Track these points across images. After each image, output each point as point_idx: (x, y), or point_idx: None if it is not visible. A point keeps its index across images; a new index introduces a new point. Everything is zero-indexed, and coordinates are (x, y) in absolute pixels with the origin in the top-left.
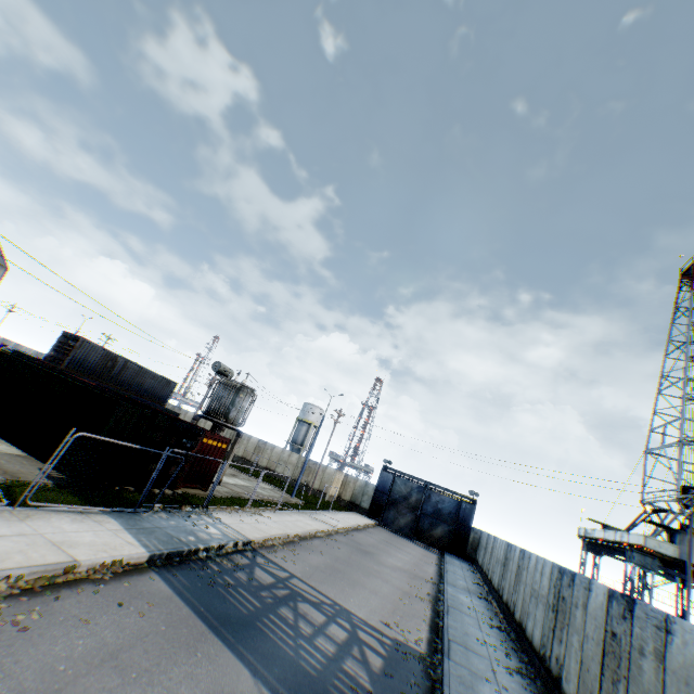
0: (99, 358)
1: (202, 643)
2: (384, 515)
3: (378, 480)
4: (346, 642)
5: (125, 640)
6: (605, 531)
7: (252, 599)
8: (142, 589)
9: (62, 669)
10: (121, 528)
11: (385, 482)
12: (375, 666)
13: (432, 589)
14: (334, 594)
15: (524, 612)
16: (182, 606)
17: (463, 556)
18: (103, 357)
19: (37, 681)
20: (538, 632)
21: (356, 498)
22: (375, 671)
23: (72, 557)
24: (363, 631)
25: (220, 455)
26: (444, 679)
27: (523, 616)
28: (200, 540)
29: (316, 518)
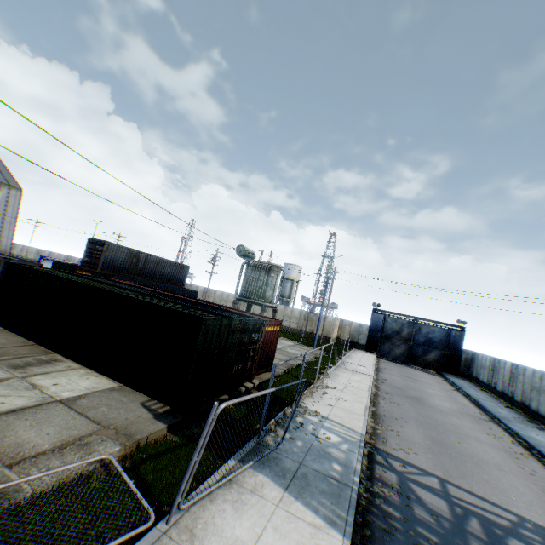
0: (124, 257)
1: None
2: (380, 348)
3: (371, 321)
4: None
5: None
6: None
7: None
8: None
9: None
10: (281, 491)
11: (377, 321)
12: None
13: (503, 433)
14: (496, 497)
15: None
16: None
17: (457, 374)
18: (127, 255)
19: None
20: None
21: (353, 337)
22: None
23: None
24: None
25: (276, 337)
26: None
27: None
28: (345, 467)
29: (352, 371)
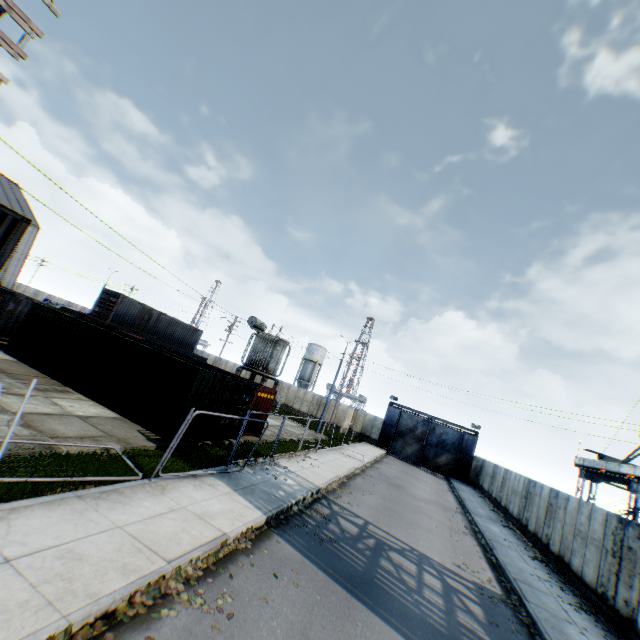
0: (137, 312)
1: (354, 610)
2: (392, 445)
3: (386, 415)
4: (445, 592)
5: (302, 616)
6: (607, 463)
7: (356, 553)
8: (279, 555)
9: None
10: (231, 490)
11: (392, 416)
12: (480, 615)
13: (464, 521)
14: (406, 538)
15: (565, 547)
16: (317, 570)
17: (466, 481)
18: (140, 311)
19: None
20: (591, 571)
21: (366, 430)
22: (484, 622)
23: (220, 531)
24: (449, 577)
25: (269, 405)
26: (538, 625)
27: (563, 551)
28: (288, 494)
29: (346, 455)
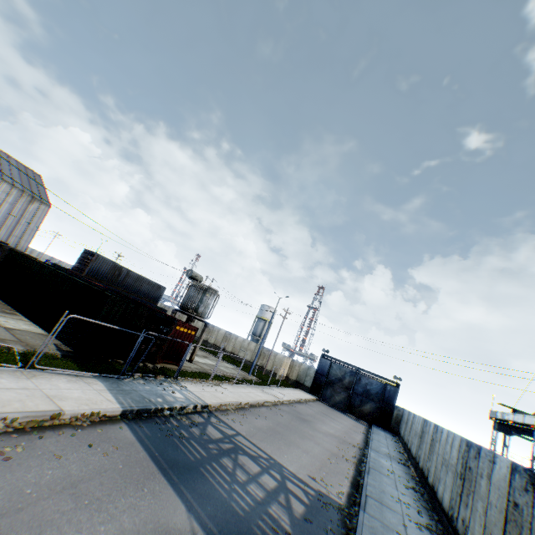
0: (109, 268)
1: (150, 481)
2: (323, 393)
3: (318, 365)
4: (274, 490)
5: (86, 473)
6: (514, 415)
7: (200, 449)
8: (111, 435)
9: (28, 492)
10: (105, 389)
11: (323, 366)
12: (297, 512)
13: (357, 453)
14: (271, 451)
15: (435, 477)
16: (140, 451)
17: (388, 429)
18: (112, 267)
19: (5, 500)
20: (447, 496)
21: (300, 378)
22: (296, 516)
23: (59, 408)
24: (291, 482)
25: (190, 340)
26: (357, 528)
27: (434, 481)
28: (166, 402)
29: (265, 392)
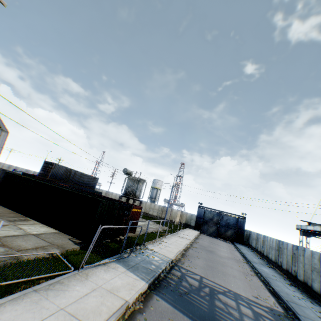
0: (63, 171)
1: None
2: (202, 228)
3: (197, 212)
4: (255, 317)
5: None
6: (314, 227)
7: (201, 299)
8: (160, 309)
9: None
10: (125, 269)
11: (200, 213)
12: None
13: (249, 267)
14: (224, 284)
15: (307, 277)
16: (183, 316)
17: (242, 243)
18: (65, 171)
19: None
20: None
21: (187, 221)
22: None
23: (123, 299)
24: (254, 306)
25: (138, 215)
26: None
27: (306, 279)
28: (157, 267)
29: (180, 237)
